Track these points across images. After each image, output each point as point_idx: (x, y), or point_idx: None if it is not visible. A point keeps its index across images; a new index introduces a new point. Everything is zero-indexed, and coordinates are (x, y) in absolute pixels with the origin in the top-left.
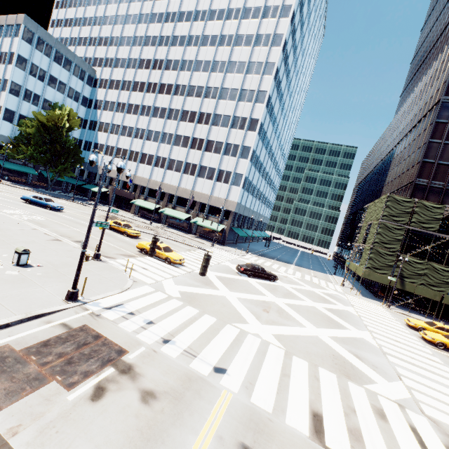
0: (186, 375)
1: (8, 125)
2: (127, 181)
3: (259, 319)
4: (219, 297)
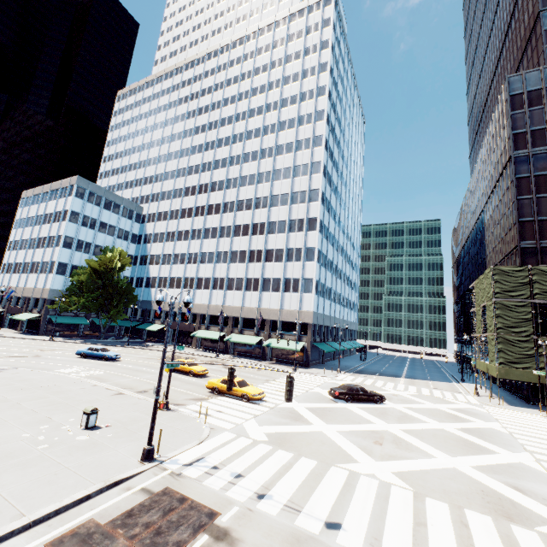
0: (293, 536)
1: (60, 279)
2: (184, 312)
3: (371, 455)
4: (315, 433)
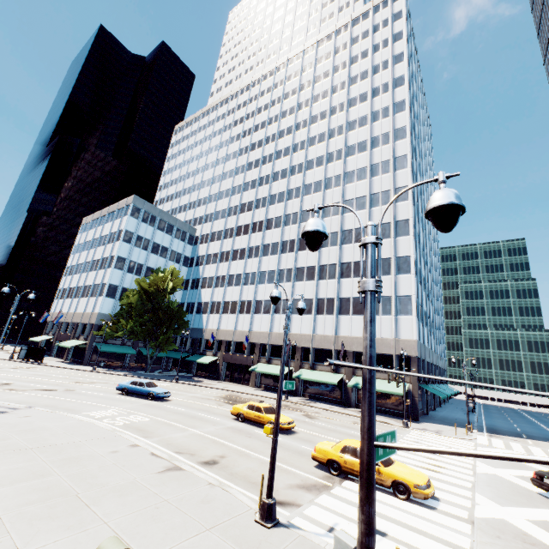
0: None
1: (110, 302)
2: (240, 341)
3: None
4: None
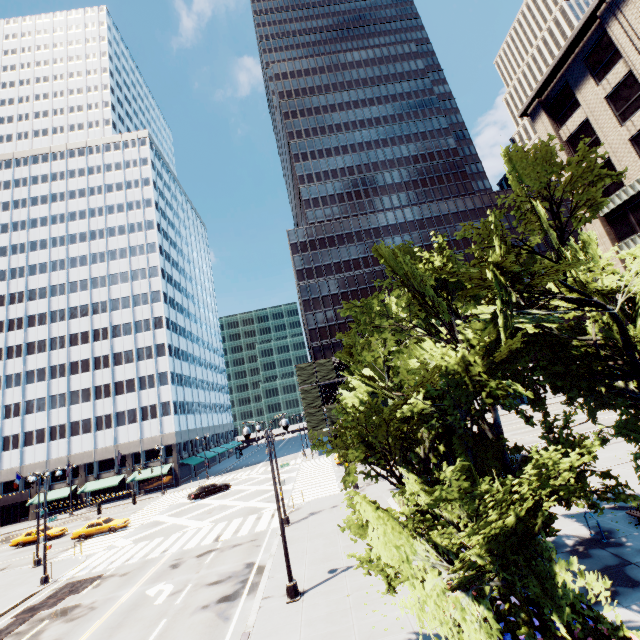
0: (145, 561)
1: None
2: (10, 480)
3: (201, 520)
4: (169, 525)
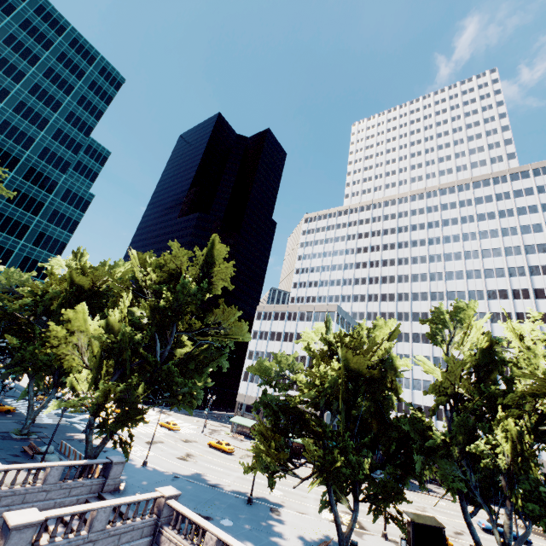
0: None
1: None
2: None
3: None
4: None
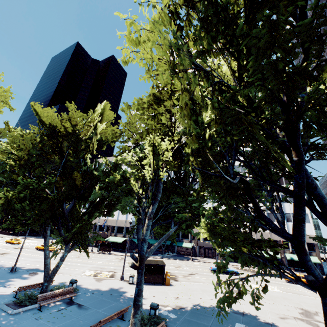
0: None
1: None
2: None
3: None
4: None
